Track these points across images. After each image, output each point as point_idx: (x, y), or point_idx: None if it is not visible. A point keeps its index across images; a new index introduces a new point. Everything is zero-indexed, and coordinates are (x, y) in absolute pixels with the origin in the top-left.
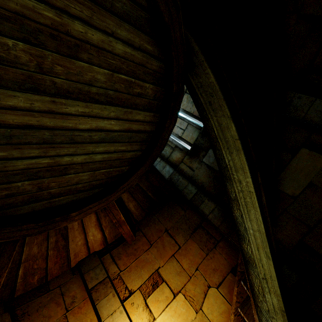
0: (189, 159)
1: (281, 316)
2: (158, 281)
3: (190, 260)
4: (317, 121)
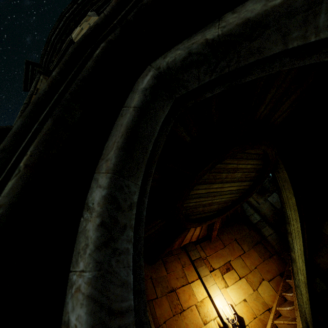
0: (256, 195)
1: (304, 284)
2: (230, 268)
3: (252, 261)
4: None
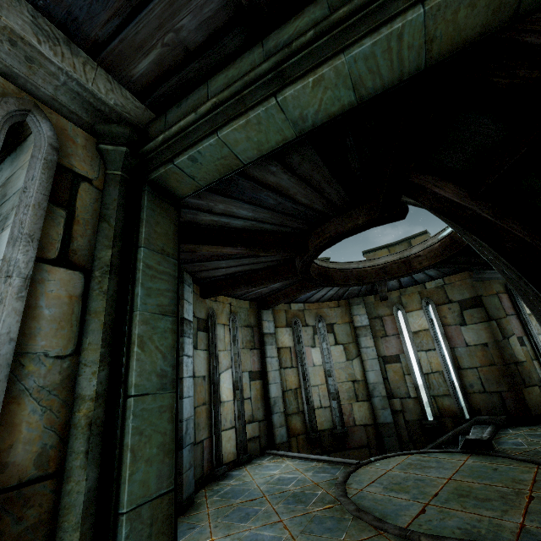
0: (304, 441)
1: None
2: None
3: None
4: None
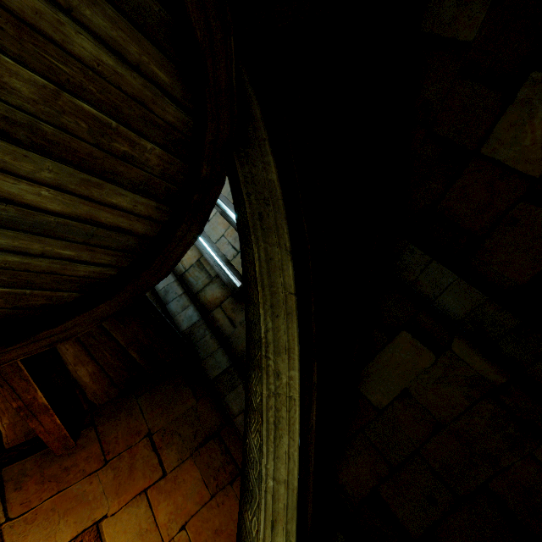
0: (233, 304)
1: None
2: None
3: (177, 505)
4: (429, 293)
